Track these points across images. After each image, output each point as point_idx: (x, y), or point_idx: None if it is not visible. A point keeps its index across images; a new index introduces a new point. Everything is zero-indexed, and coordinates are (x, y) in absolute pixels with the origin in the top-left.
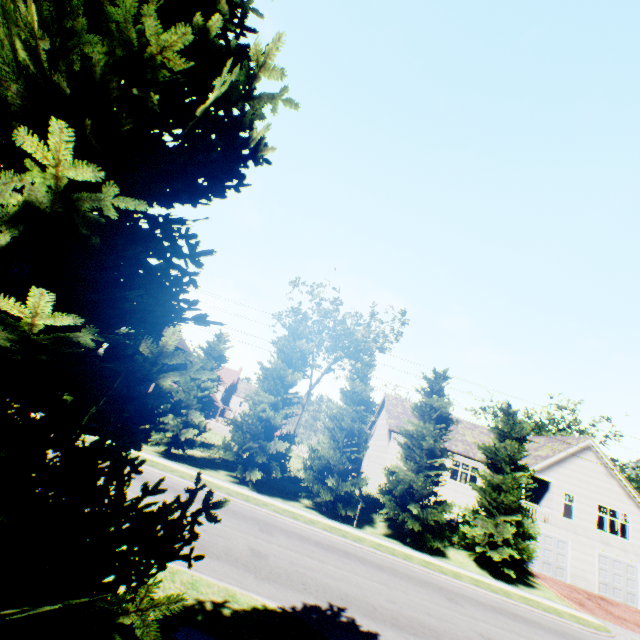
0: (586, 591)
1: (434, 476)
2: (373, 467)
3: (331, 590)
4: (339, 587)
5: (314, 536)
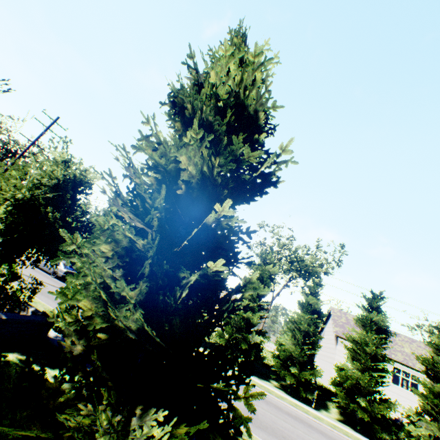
0: None
1: (378, 377)
2: (323, 364)
3: None
4: None
5: (284, 408)
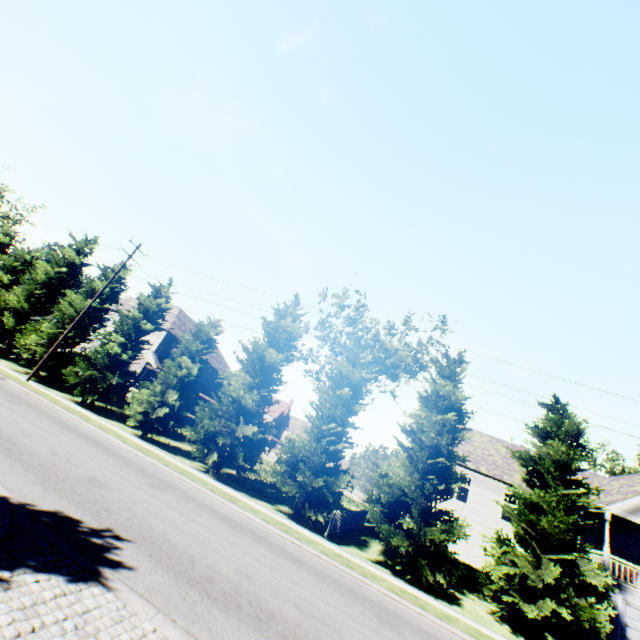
0: None
1: (434, 480)
2: None
3: (145, 529)
4: (168, 534)
5: (233, 515)
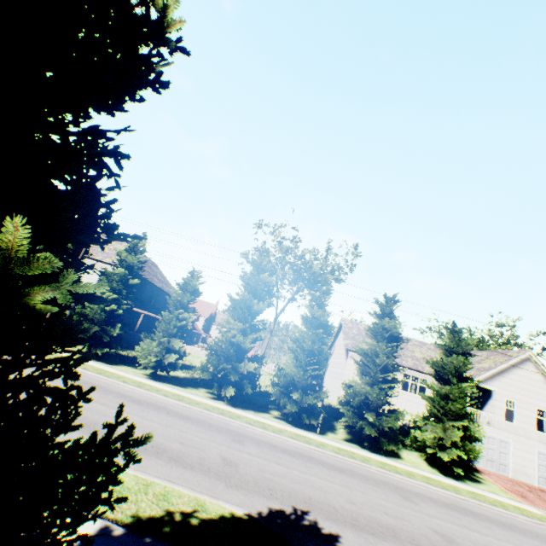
0: (527, 484)
1: (387, 388)
2: (333, 381)
3: (295, 494)
4: (303, 491)
5: (281, 444)
